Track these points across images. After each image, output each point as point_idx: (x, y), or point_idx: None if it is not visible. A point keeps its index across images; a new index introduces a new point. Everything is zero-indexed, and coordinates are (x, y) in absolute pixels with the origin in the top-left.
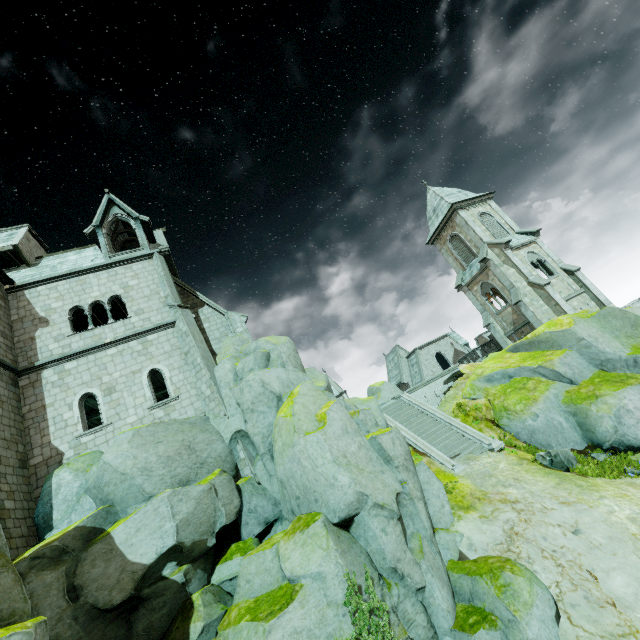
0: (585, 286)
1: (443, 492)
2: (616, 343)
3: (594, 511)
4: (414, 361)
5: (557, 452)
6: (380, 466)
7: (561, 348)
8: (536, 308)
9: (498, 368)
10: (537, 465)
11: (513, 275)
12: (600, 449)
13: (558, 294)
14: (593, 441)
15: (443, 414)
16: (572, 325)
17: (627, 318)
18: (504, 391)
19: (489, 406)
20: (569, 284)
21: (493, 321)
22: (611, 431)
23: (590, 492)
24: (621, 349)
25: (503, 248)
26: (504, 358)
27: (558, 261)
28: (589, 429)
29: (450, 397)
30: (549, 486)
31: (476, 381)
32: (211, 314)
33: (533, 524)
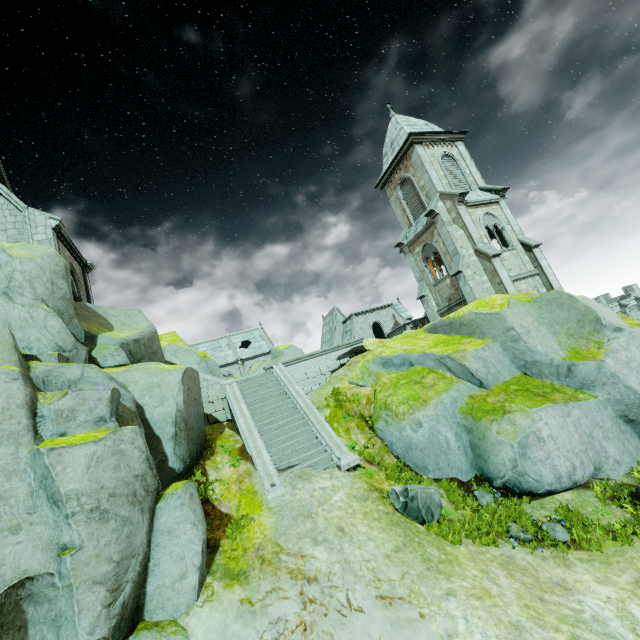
0: (541, 267)
1: (196, 549)
2: (552, 341)
3: (423, 629)
4: (349, 328)
5: (416, 493)
6: (21, 514)
7: (484, 337)
8: (477, 284)
9: (401, 350)
10: (387, 504)
11: (460, 238)
12: (489, 485)
13: (506, 270)
14: (483, 472)
15: (307, 401)
16: (504, 308)
17: (575, 309)
18: (397, 382)
19: (372, 399)
20: (523, 262)
21: (428, 293)
22: (508, 465)
23: (437, 577)
24: (556, 350)
25: (456, 201)
26: (416, 339)
27: (518, 232)
28: (482, 455)
29: (336, 378)
30: (381, 553)
31: (370, 363)
32: (1, 206)
33: (312, 639)
